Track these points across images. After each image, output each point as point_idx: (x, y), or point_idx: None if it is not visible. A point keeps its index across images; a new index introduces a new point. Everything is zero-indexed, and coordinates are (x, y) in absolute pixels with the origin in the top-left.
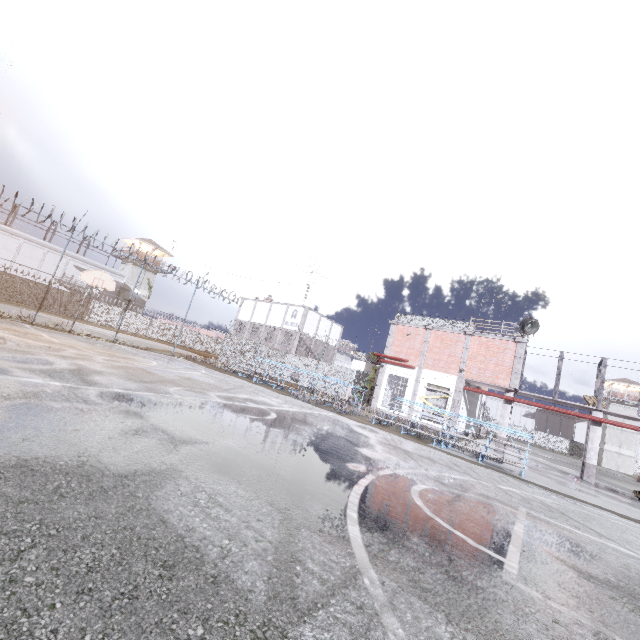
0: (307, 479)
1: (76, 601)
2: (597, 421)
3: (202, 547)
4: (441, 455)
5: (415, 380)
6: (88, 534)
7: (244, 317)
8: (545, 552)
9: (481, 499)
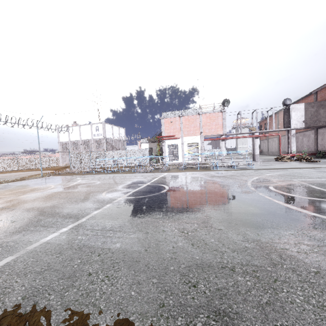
0: (267, 209)
1: None
2: (258, 137)
3: None
4: (227, 172)
5: (181, 144)
6: None
7: (64, 139)
8: None
9: (285, 183)
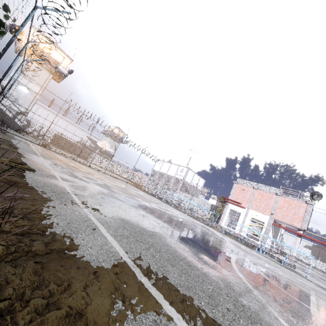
0: (211, 250)
1: (172, 267)
2: None
3: (193, 263)
4: (261, 256)
5: (244, 214)
6: (160, 248)
7: (156, 168)
8: None
9: (290, 281)
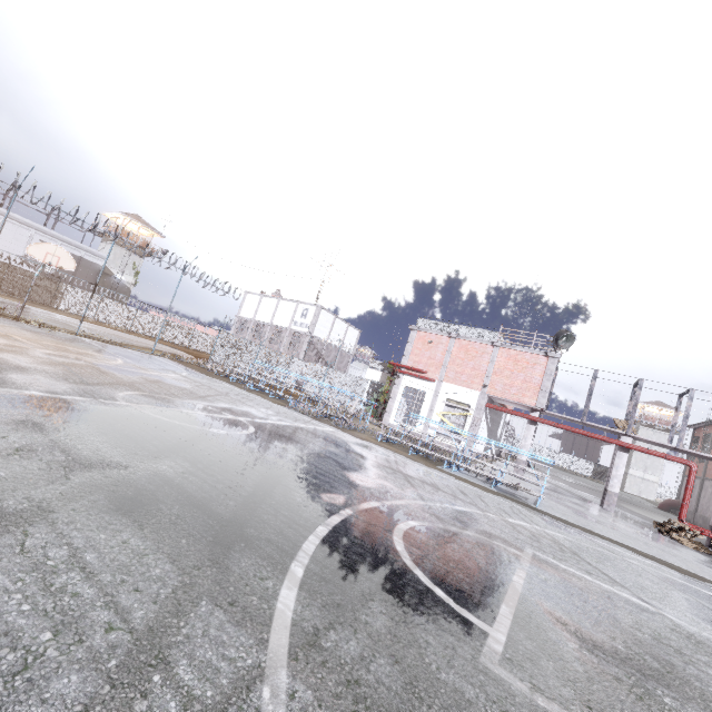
0: (253, 518)
1: None
2: (625, 447)
3: None
4: (449, 480)
5: (433, 394)
6: None
7: (247, 314)
8: (545, 612)
9: (481, 538)
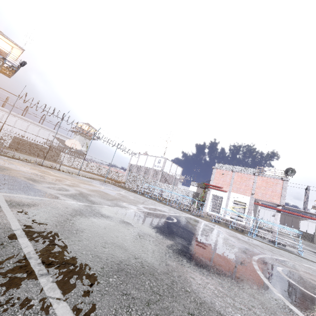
0: (234, 267)
1: None
2: None
3: None
4: (258, 242)
5: (227, 198)
6: None
7: (133, 162)
8: None
9: (310, 276)
